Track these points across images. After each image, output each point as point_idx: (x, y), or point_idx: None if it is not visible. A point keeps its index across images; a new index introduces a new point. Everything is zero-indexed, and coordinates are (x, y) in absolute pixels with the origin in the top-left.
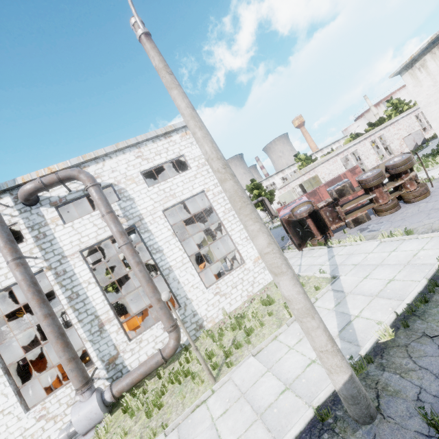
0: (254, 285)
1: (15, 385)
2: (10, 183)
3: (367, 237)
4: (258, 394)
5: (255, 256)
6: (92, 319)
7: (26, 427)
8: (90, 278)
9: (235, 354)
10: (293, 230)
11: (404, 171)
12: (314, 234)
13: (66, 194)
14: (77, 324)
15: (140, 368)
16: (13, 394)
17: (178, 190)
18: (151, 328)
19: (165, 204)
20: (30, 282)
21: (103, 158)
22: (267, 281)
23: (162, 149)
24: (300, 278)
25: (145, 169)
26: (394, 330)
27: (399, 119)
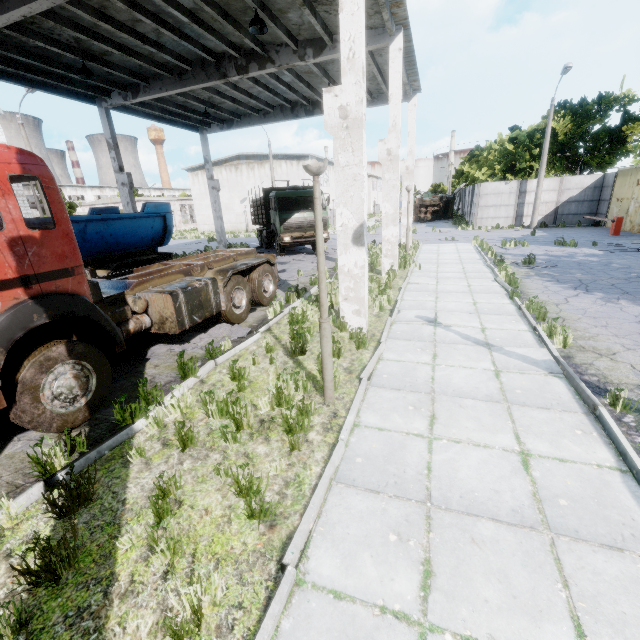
0: None
1: None
2: None
3: None
4: None
5: None
6: None
7: None
8: None
9: None
10: None
11: None
12: None
13: None
14: None
15: None
16: None
17: None
18: None
19: None
20: None
21: None
22: None
23: None
24: None
25: None
26: None
27: None
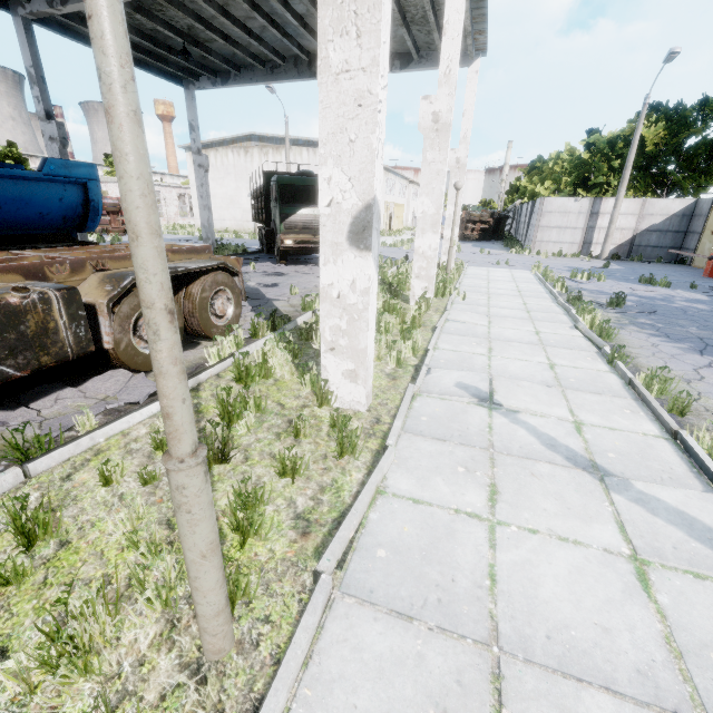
0: None
1: None
2: None
3: None
4: None
5: None
6: None
7: None
8: None
9: None
10: None
11: None
12: None
13: None
14: None
15: None
16: None
17: None
18: None
19: None
20: None
21: None
22: None
23: None
24: None
25: None
26: None
27: None
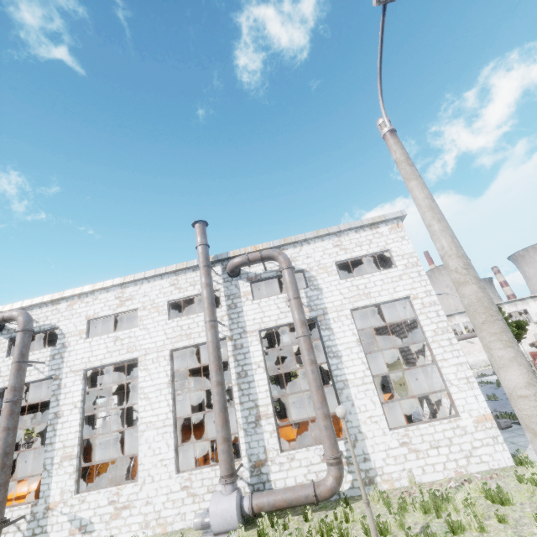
0: (470, 458)
1: (177, 440)
2: (224, 255)
3: None
4: None
5: (479, 413)
6: (251, 407)
7: (172, 489)
8: (260, 361)
9: None
10: None
11: None
12: None
13: (262, 272)
14: (237, 405)
15: (287, 491)
16: (173, 448)
17: (375, 289)
18: (307, 449)
19: (355, 303)
20: (216, 345)
21: (302, 243)
22: (499, 464)
23: (365, 240)
24: None
25: (341, 260)
26: None
27: None
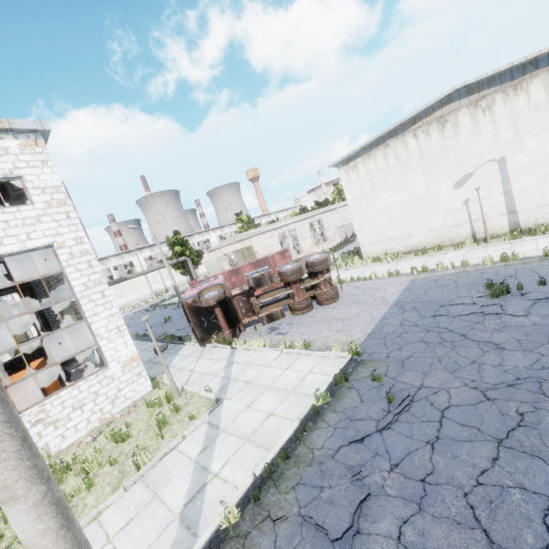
0: (116, 401)
1: None
2: None
3: (273, 342)
4: None
5: (128, 357)
6: None
7: None
8: None
9: None
10: (197, 320)
11: (321, 271)
12: (222, 328)
13: None
14: None
15: None
16: None
17: None
18: None
19: None
20: None
21: None
22: (141, 394)
23: None
24: (182, 395)
25: None
26: (244, 504)
27: (337, 208)
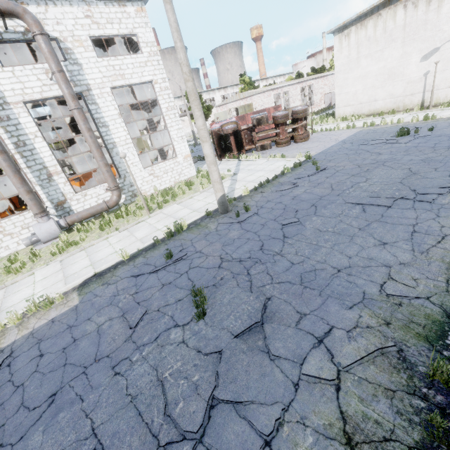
0: (181, 175)
1: None
2: None
3: (263, 157)
4: (178, 214)
5: (186, 154)
6: (40, 169)
7: None
8: (36, 132)
9: (164, 205)
10: (219, 143)
11: (300, 119)
12: (233, 150)
13: (2, 31)
14: (26, 169)
15: (89, 210)
16: None
17: (128, 72)
18: (95, 188)
19: (114, 82)
20: None
21: (46, 0)
22: (191, 175)
23: (115, 18)
24: None
25: (95, 35)
26: (251, 192)
27: (329, 75)
